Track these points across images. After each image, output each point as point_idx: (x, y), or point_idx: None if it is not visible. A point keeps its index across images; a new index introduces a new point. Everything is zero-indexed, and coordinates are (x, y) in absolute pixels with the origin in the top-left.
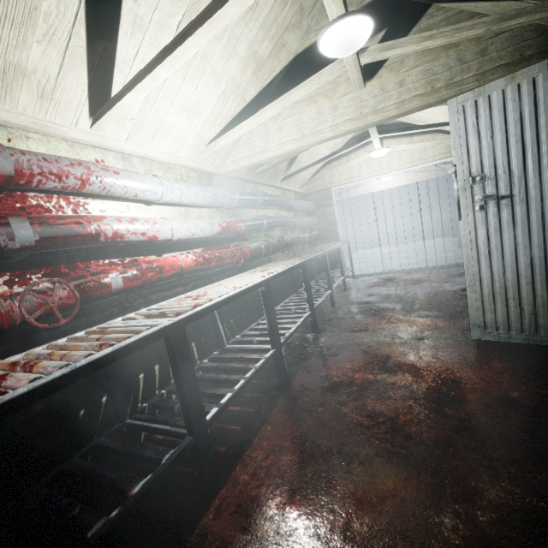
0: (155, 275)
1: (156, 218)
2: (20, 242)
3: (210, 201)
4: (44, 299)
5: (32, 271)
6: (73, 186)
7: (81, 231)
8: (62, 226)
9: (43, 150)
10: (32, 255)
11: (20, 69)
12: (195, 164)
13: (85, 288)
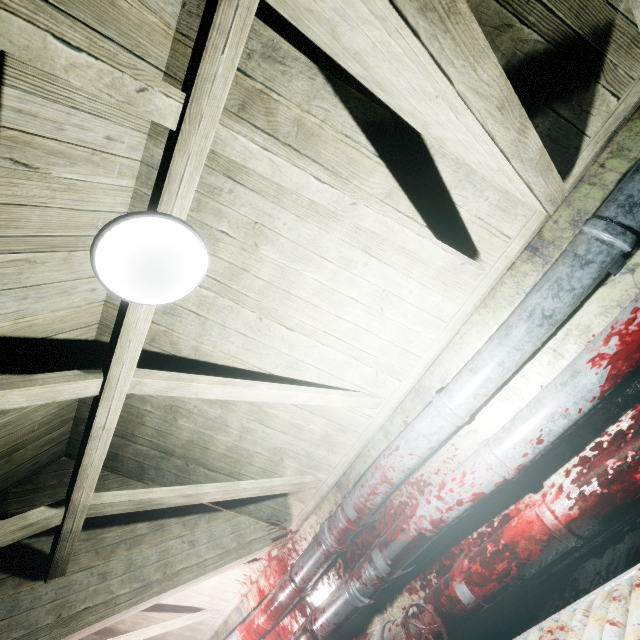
0: (508, 564)
1: (467, 459)
2: (383, 571)
3: (537, 333)
4: (418, 626)
5: (428, 571)
6: (387, 488)
7: (407, 538)
8: (395, 541)
9: (378, 451)
10: (420, 554)
11: (325, 436)
12: (483, 287)
13: (441, 606)
